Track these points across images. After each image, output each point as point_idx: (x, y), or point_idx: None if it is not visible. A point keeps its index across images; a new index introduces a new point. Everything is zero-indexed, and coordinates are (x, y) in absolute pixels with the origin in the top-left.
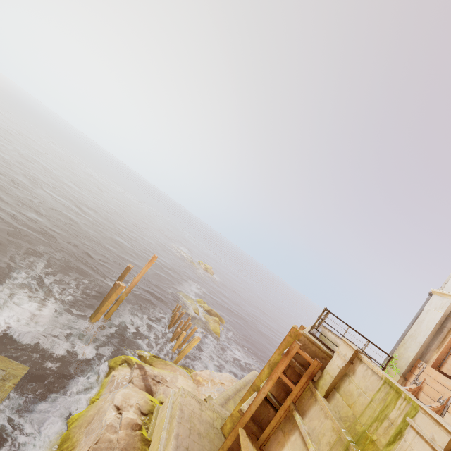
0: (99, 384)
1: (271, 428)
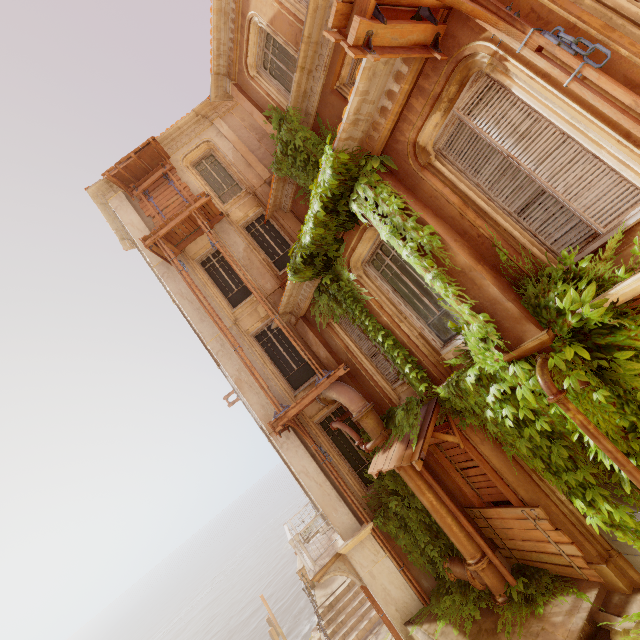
0: None
1: None
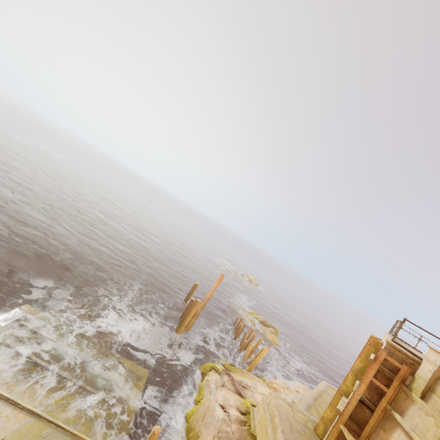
0: (197, 387)
1: (371, 426)
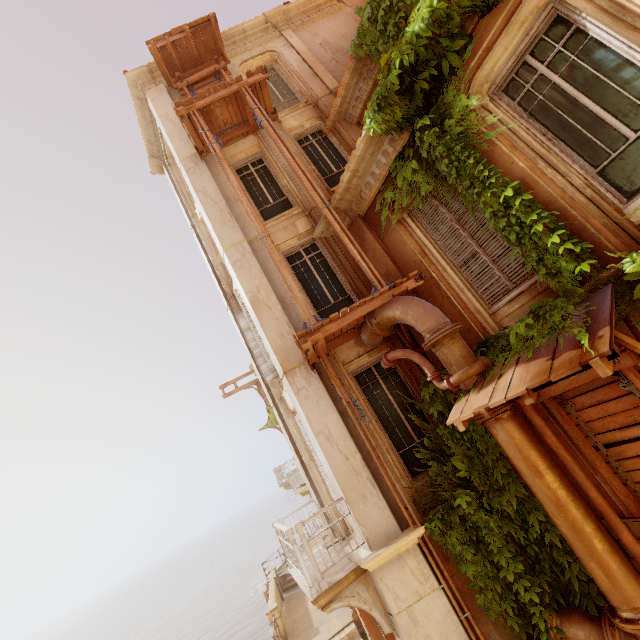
0: None
1: None
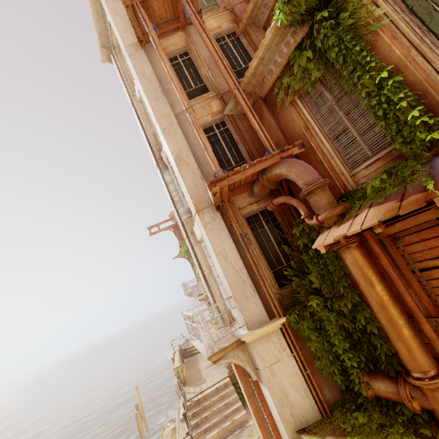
0: None
1: None
